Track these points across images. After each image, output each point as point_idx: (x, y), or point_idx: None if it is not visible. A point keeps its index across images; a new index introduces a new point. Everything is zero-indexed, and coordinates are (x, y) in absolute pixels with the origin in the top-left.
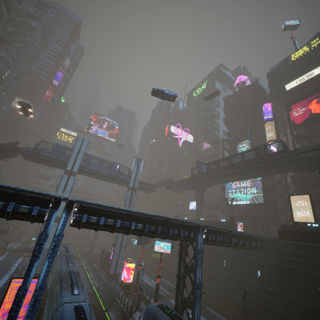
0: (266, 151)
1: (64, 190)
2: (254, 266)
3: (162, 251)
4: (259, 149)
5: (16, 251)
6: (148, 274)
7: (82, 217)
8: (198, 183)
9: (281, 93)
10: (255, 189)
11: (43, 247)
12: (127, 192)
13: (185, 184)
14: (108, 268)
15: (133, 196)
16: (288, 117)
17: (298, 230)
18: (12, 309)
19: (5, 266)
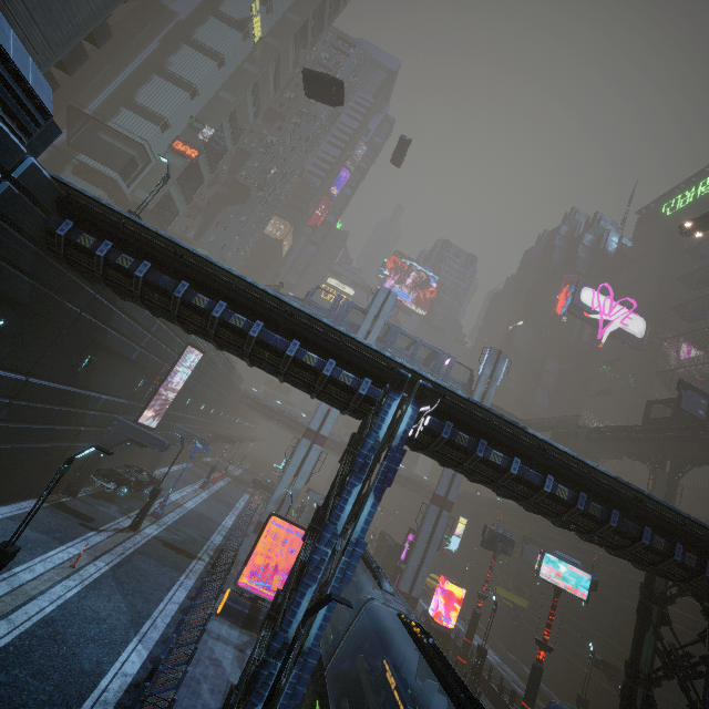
0: None
1: None
2: None
3: (562, 586)
4: None
5: (239, 481)
6: (477, 631)
7: (442, 427)
8: (666, 446)
9: None
10: None
11: (369, 462)
12: None
13: (617, 439)
14: (393, 576)
15: None
16: None
17: None
18: (312, 561)
19: (228, 498)
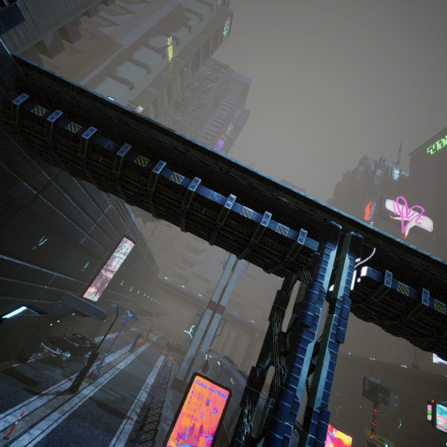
0: None
1: (234, 268)
2: None
3: None
4: None
5: (156, 345)
6: None
7: (381, 277)
8: None
9: None
10: None
11: (318, 315)
12: None
13: None
14: None
15: None
16: None
17: None
18: (273, 441)
19: (149, 359)
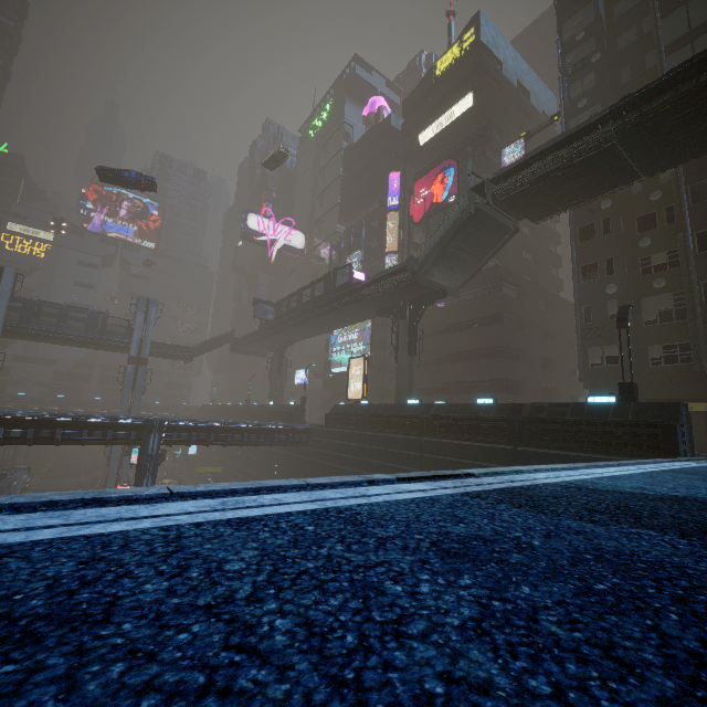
0: (334, 282)
1: None
2: (300, 469)
3: None
4: (328, 278)
5: None
6: None
7: None
8: (273, 340)
9: (414, 151)
10: (363, 344)
11: None
12: (126, 368)
13: (253, 341)
14: None
15: (141, 373)
16: (409, 207)
17: (341, 412)
18: None
19: None
